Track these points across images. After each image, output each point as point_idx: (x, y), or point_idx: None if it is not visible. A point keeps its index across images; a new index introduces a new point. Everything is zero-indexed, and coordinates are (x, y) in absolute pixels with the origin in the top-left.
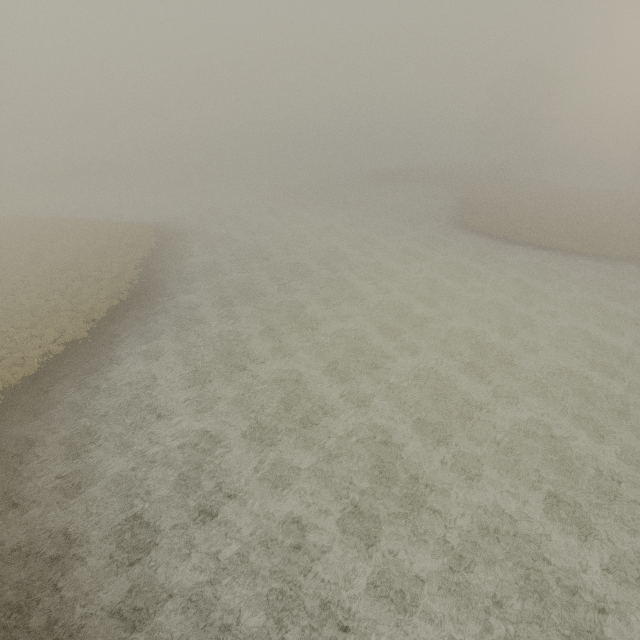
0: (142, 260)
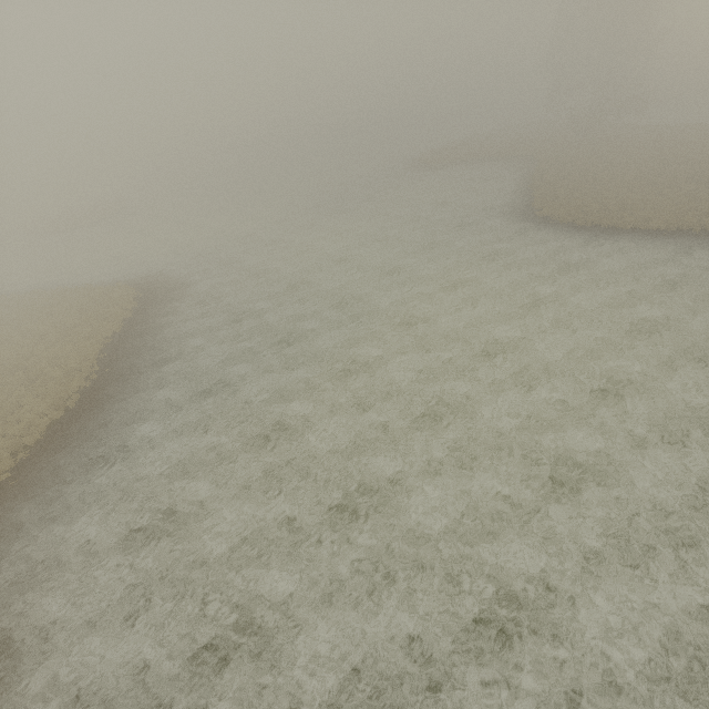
0: (111, 339)
